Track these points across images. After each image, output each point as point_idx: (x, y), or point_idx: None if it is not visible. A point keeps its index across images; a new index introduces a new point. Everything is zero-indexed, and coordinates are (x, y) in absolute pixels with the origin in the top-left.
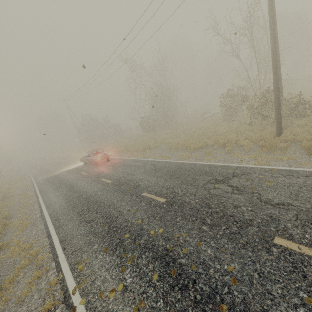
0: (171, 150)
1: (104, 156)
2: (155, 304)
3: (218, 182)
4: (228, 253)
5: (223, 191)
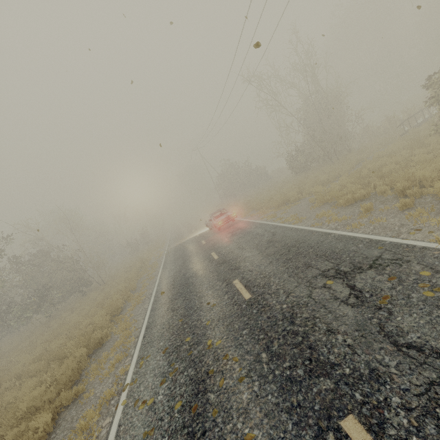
0: (313, 205)
1: (226, 219)
2: (160, 439)
3: (337, 276)
4: (263, 411)
5: (330, 296)
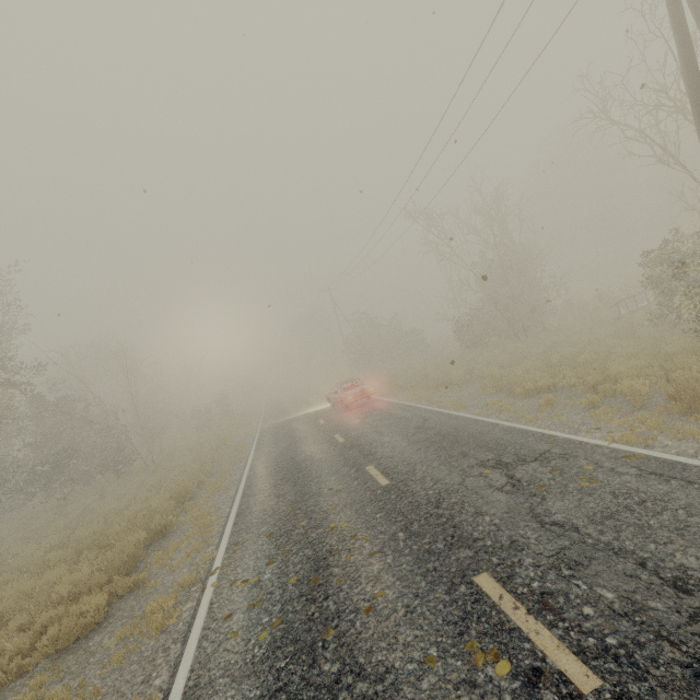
0: (484, 391)
1: (360, 393)
2: (271, 607)
3: (496, 466)
4: (396, 576)
5: (485, 484)
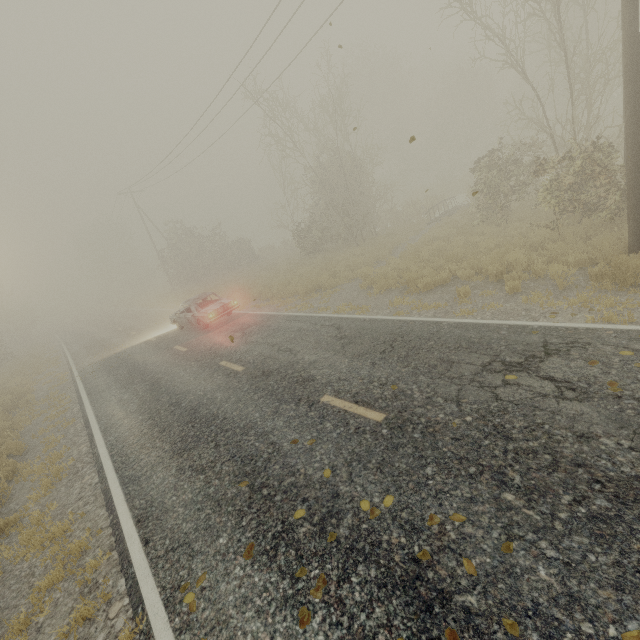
0: (372, 292)
1: (222, 309)
2: None
3: (512, 369)
4: (607, 584)
5: (532, 394)
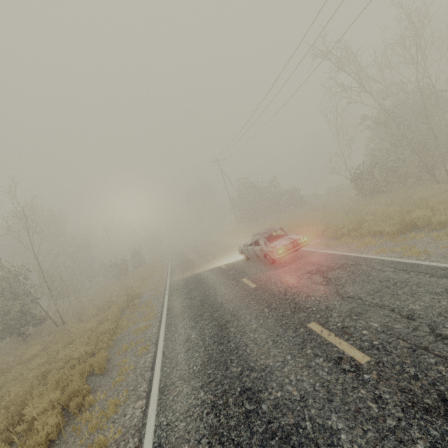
0: None
1: (291, 245)
2: None
3: None
4: None
5: None
